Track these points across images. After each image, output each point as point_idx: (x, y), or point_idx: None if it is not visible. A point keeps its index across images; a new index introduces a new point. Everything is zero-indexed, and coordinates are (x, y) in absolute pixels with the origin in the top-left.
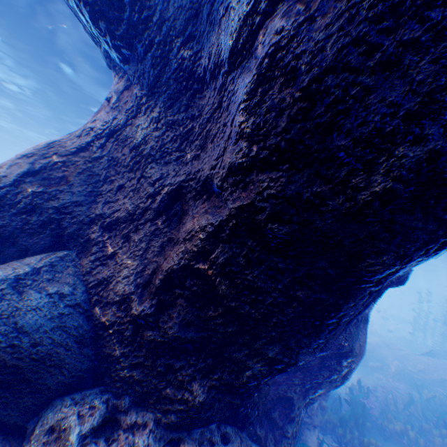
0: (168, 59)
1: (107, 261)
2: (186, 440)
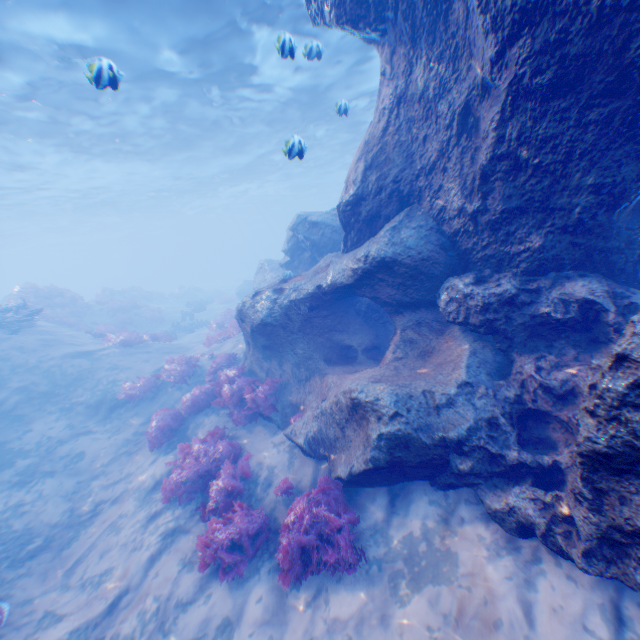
0: (413, 5)
1: (436, 196)
2: (540, 280)
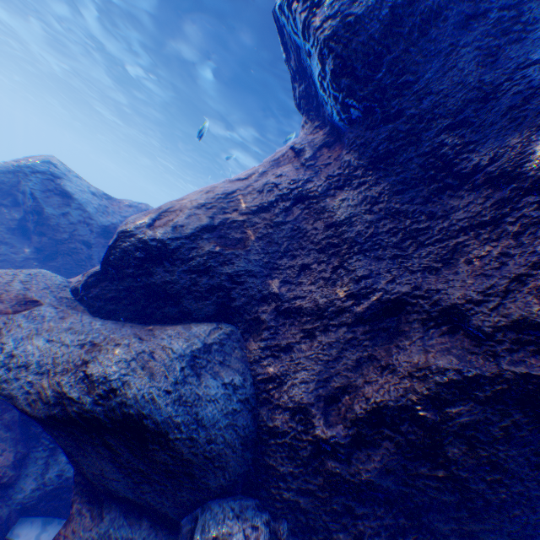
0: (418, 137)
1: (279, 353)
2: None
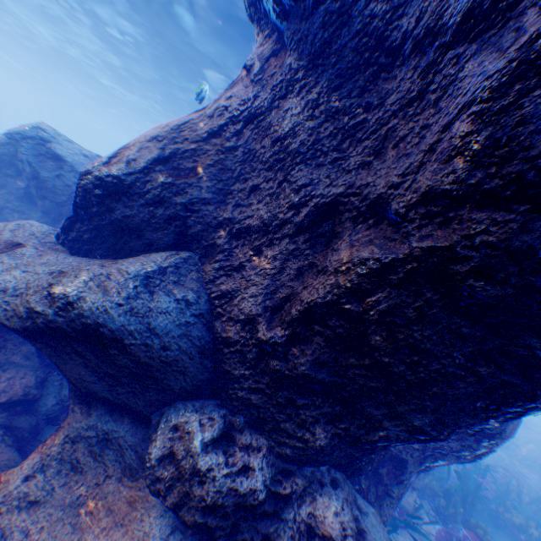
0: (349, 15)
1: (232, 273)
2: (296, 473)
